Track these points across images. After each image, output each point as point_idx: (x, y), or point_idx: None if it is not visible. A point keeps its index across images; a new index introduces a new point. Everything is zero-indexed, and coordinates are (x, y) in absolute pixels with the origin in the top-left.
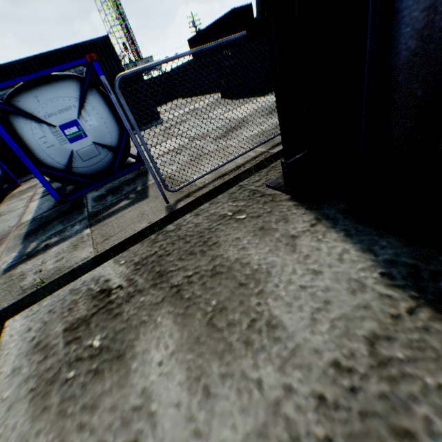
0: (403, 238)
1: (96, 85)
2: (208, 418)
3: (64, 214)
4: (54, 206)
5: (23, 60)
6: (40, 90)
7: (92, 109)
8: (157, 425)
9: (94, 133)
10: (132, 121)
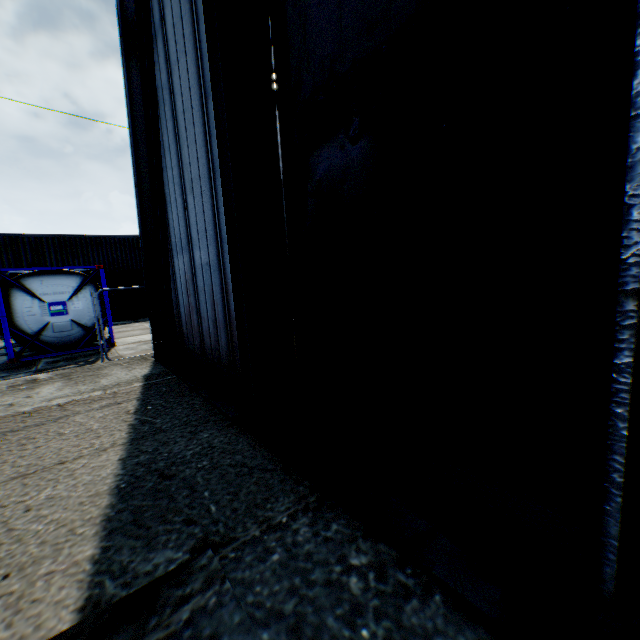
0: (166, 369)
1: (96, 282)
2: (59, 392)
3: (13, 368)
4: (4, 364)
5: (42, 235)
6: (48, 277)
7: (84, 297)
8: (40, 394)
9: (77, 313)
10: (100, 312)
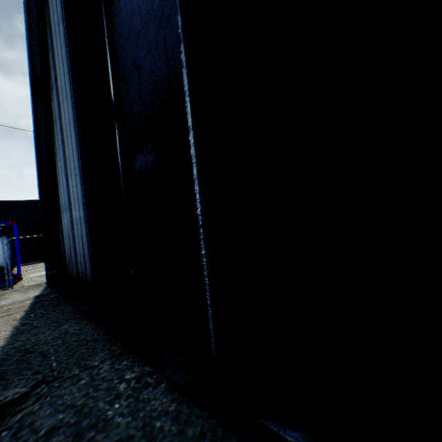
0: (53, 291)
1: (10, 234)
2: None
3: None
4: None
5: None
6: None
7: None
8: None
9: None
10: (9, 254)
